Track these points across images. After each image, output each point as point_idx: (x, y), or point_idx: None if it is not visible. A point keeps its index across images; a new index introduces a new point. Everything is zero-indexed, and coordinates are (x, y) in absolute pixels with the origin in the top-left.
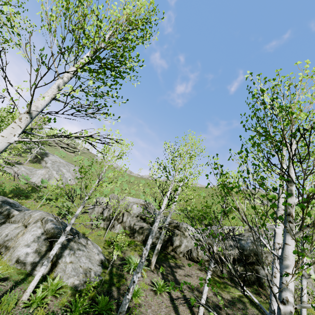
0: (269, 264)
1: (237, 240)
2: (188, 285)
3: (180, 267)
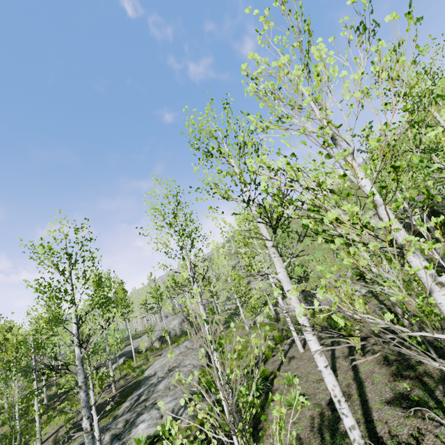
0: None
1: None
2: None
3: None
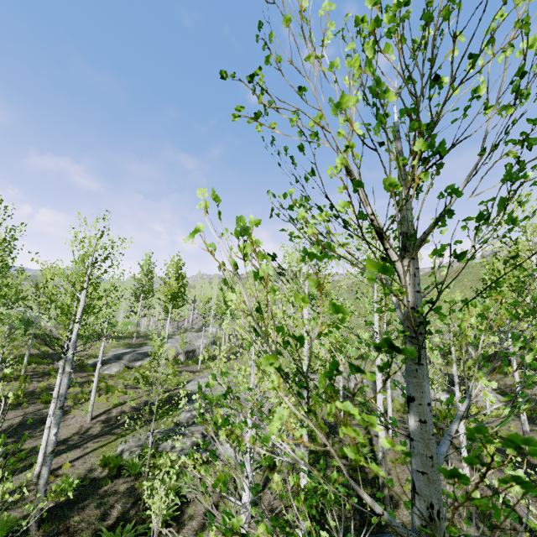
0: None
1: None
2: None
3: None
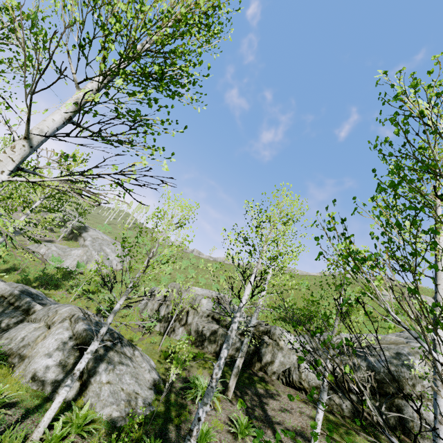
0: (420, 397)
1: (364, 356)
2: (286, 427)
3: (274, 396)
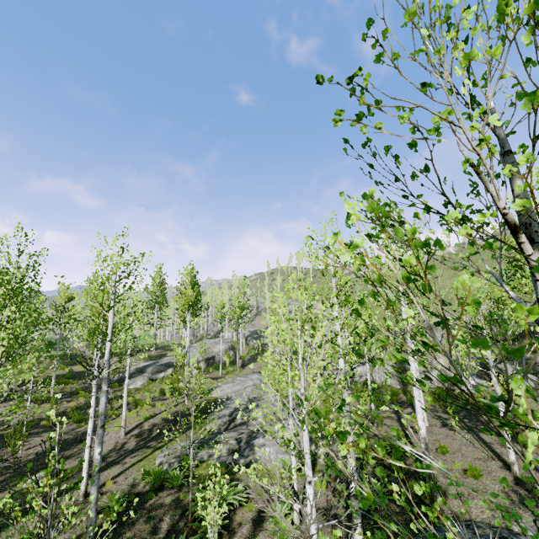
0: None
1: None
2: None
3: None
